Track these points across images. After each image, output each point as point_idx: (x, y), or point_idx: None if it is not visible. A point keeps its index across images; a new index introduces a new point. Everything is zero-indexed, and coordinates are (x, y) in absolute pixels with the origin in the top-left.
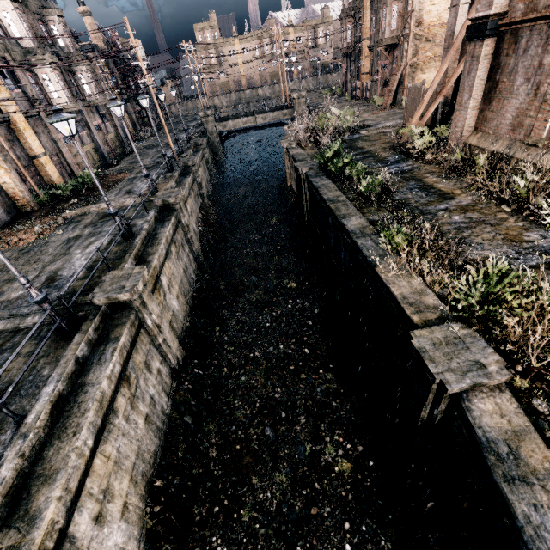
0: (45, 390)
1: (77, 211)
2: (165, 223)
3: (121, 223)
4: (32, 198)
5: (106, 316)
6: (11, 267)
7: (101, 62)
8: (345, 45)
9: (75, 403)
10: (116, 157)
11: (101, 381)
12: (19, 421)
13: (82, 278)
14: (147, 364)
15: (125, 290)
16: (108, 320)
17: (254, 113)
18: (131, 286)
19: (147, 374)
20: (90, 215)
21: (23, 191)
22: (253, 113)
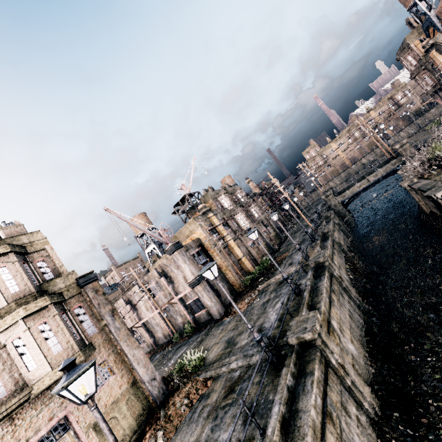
0: (273, 410)
1: (264, 284)
2: (321, 277)
3: (292, 283)
4: (241, 282)
5: (299, 354)
6: (243, 318)
7: (259, 199)
8: (429, 88)
9: (294, 426)
10: (277, 246)
11: (309, 409)
12: (262, 434)
13: (277, 326)
14: (343, 406)
15: (307, 330)
16: (301, 358)
17: (365, 177)
18: (310, 327)
19: (346, 417)
20: (271, 285)
21: (237, 279)
22: (363, 177)
